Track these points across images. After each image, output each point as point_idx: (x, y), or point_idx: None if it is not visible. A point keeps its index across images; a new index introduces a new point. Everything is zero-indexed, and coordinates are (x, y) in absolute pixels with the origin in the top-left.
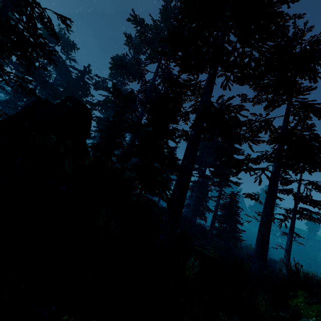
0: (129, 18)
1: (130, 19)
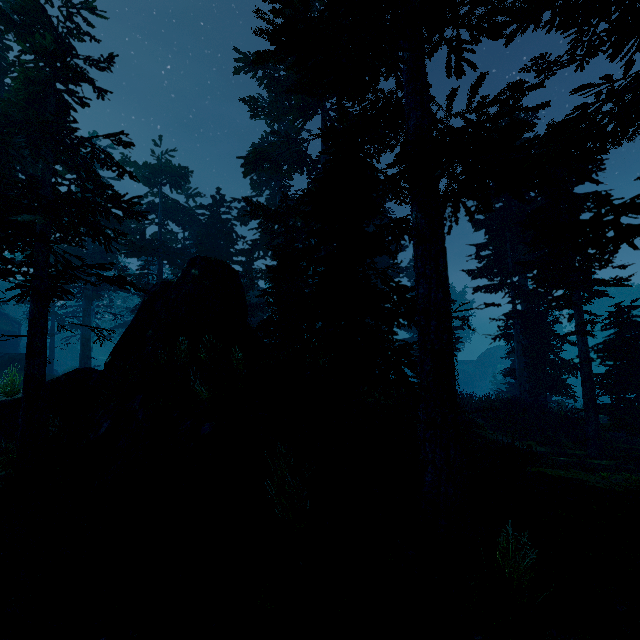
0: (236, 69)
1: (238, 68)
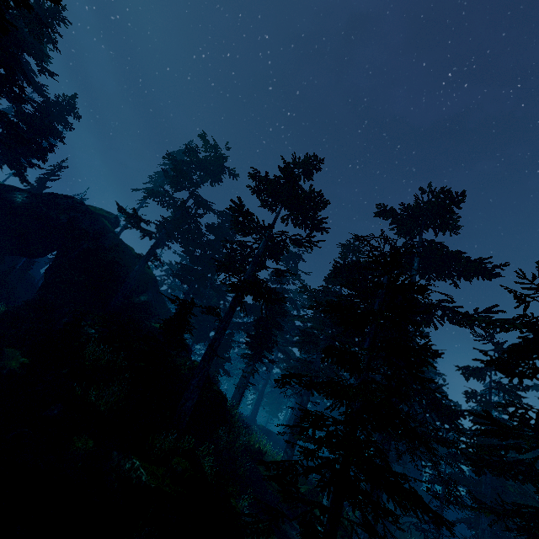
0: None
1: None
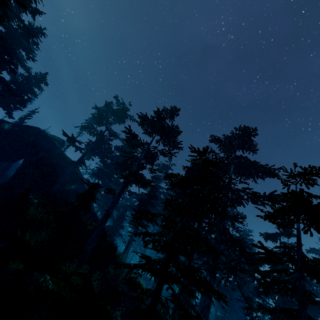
0: None
1: None
